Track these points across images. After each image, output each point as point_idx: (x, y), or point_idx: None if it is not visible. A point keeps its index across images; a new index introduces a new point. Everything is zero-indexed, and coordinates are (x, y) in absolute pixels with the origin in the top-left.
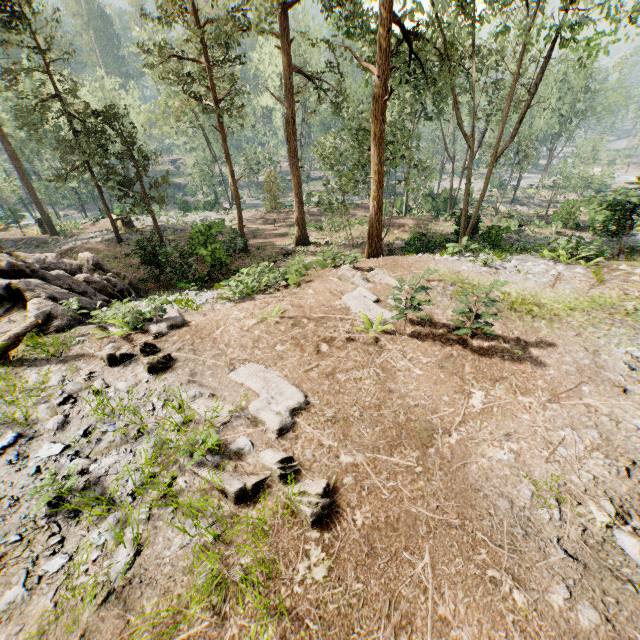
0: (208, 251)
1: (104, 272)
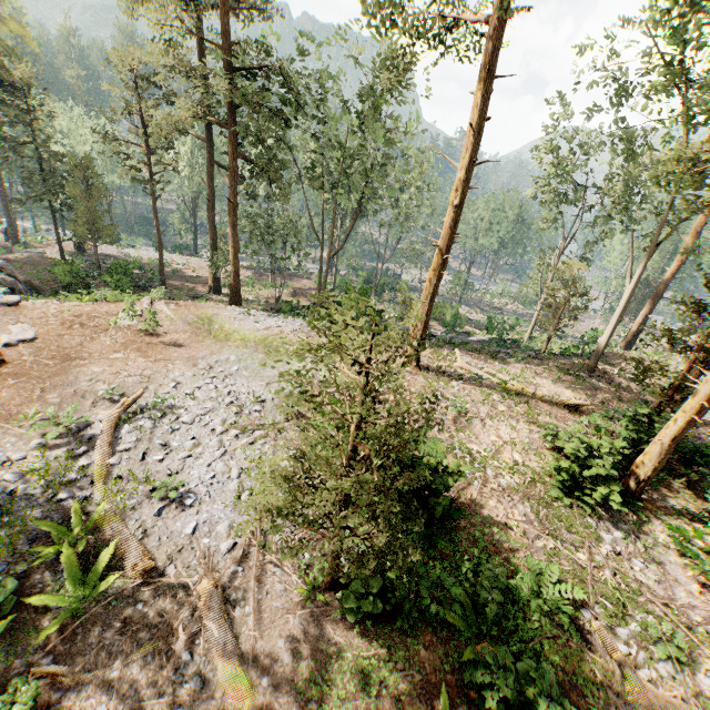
0: (113, 279)
1: (8, 274)
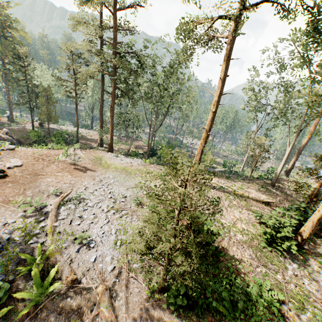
0: (56, 139)
1: (9, 136)
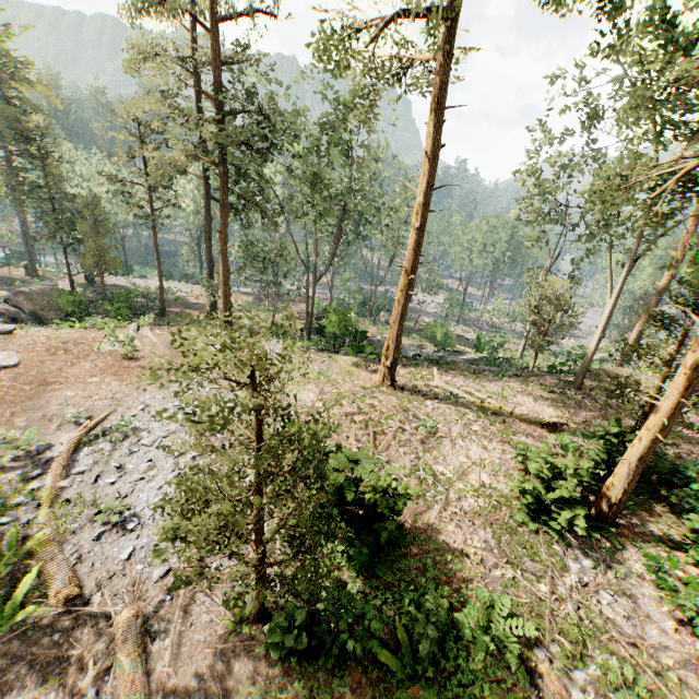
0: (113, 307)
1: (13, 305)
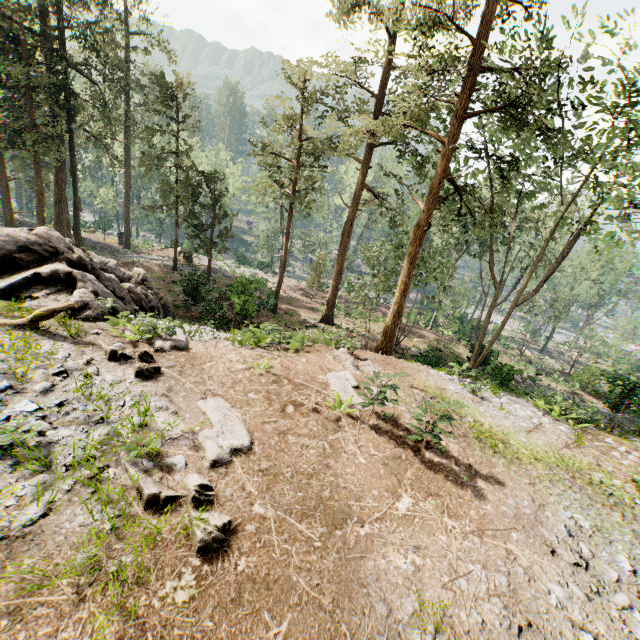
0: (240, 300)
1: (147, 288)
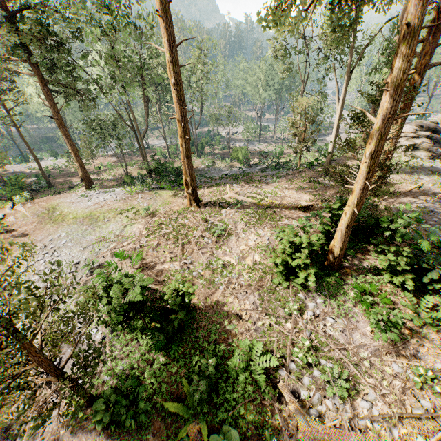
0: (8, 191)
1: None
